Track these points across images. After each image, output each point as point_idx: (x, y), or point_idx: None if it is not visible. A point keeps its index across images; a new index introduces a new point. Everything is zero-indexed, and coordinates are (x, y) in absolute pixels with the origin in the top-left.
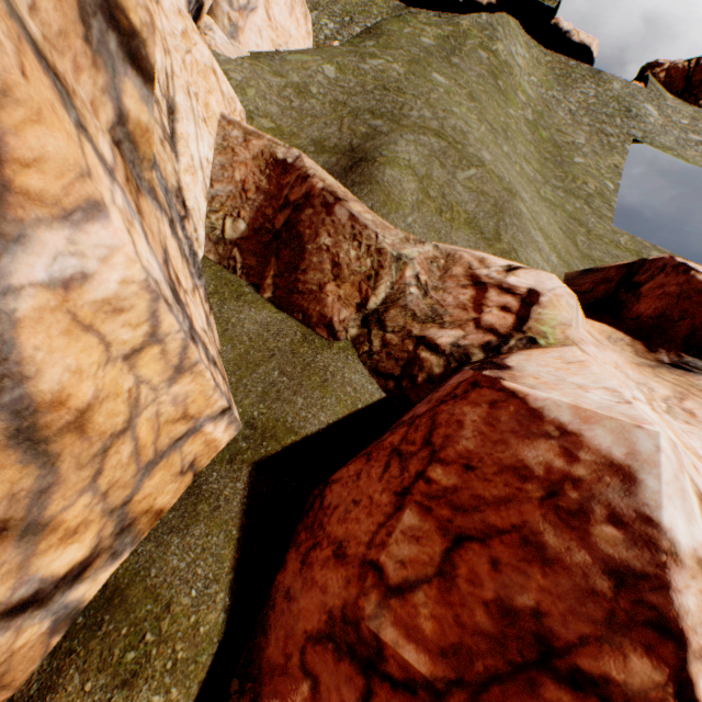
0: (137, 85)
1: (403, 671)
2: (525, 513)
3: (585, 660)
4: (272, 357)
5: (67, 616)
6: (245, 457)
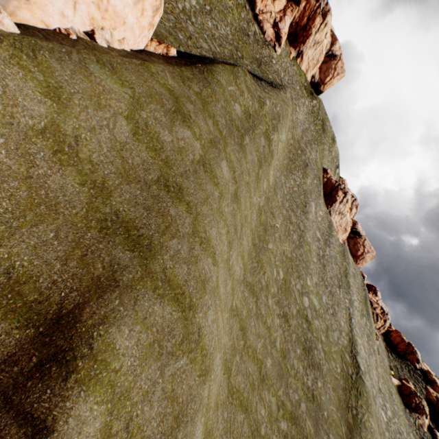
0: None
1: None
2: None
3: None
4: None
5: None
6: None
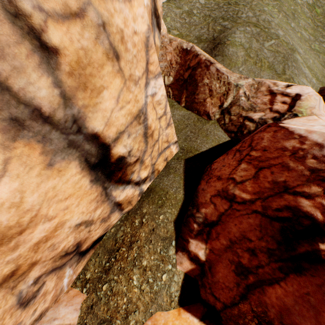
0: (157, 33)
1: (241, 199)
2: (283, 159)
3: (297, 189)
4: (187, 127)
5: (141, 193)
6: (182, 158)
